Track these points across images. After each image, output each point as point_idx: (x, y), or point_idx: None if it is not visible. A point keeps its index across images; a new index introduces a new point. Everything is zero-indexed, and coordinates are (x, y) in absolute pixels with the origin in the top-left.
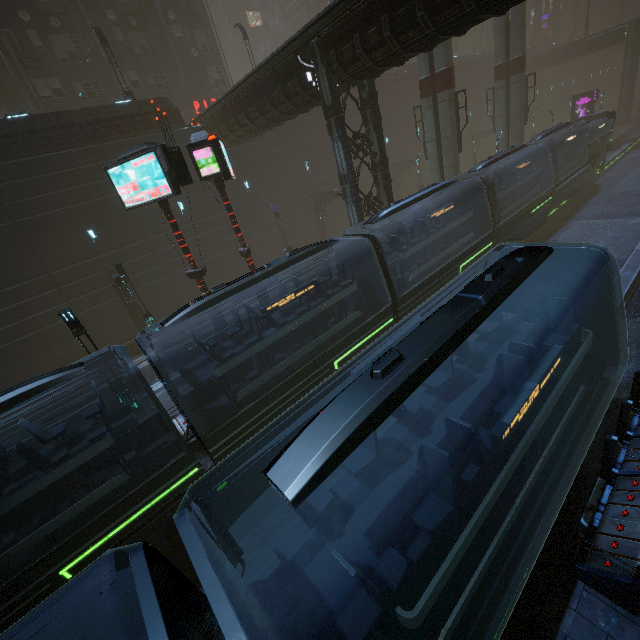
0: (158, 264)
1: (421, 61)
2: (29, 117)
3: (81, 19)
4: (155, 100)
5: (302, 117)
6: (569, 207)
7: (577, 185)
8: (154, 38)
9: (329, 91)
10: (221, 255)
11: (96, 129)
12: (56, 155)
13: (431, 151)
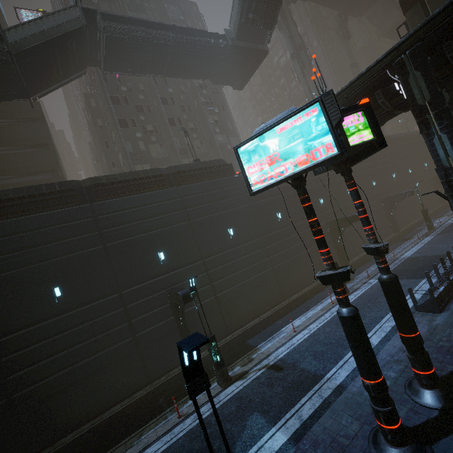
0: (209, 283)
1: None
2: (135, 172)
3: (168, 135)
4: (216, 160)
5: None
6: None
7: None
8: (205, 143)
9: (426, 90)
10: (260, 275)
11: (177, 177)
12: (148, 194)
13: None
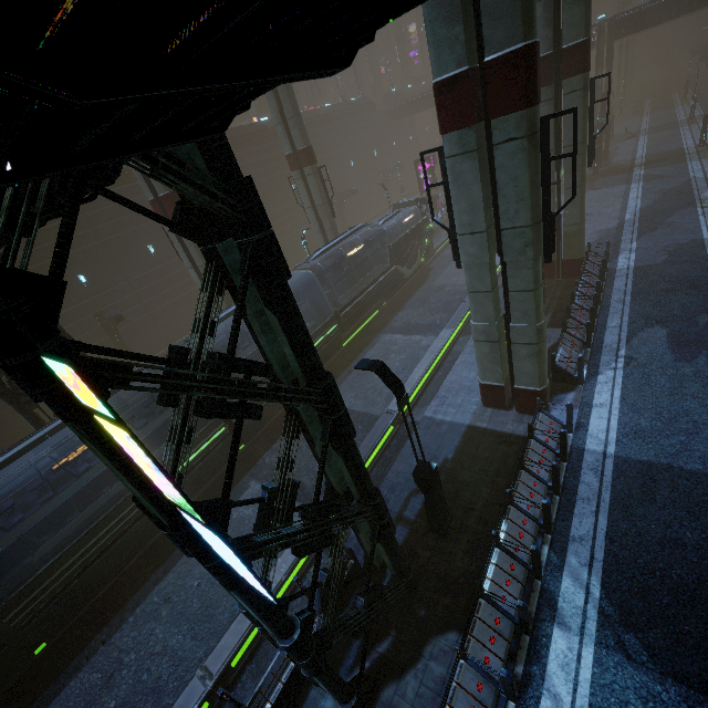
0: None
1: (141, 180)
2: None
3: None
4: None
5: (57, 221)
6: (391, 307)
7: (385, 290)
8: None
9: None
10: None
11: None
12: None
13: (196, 278)
